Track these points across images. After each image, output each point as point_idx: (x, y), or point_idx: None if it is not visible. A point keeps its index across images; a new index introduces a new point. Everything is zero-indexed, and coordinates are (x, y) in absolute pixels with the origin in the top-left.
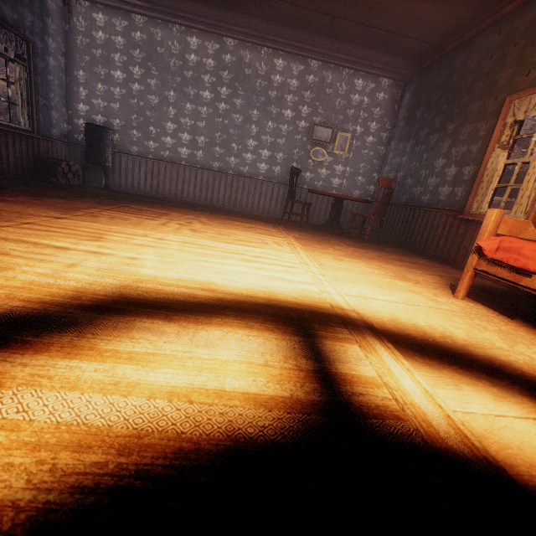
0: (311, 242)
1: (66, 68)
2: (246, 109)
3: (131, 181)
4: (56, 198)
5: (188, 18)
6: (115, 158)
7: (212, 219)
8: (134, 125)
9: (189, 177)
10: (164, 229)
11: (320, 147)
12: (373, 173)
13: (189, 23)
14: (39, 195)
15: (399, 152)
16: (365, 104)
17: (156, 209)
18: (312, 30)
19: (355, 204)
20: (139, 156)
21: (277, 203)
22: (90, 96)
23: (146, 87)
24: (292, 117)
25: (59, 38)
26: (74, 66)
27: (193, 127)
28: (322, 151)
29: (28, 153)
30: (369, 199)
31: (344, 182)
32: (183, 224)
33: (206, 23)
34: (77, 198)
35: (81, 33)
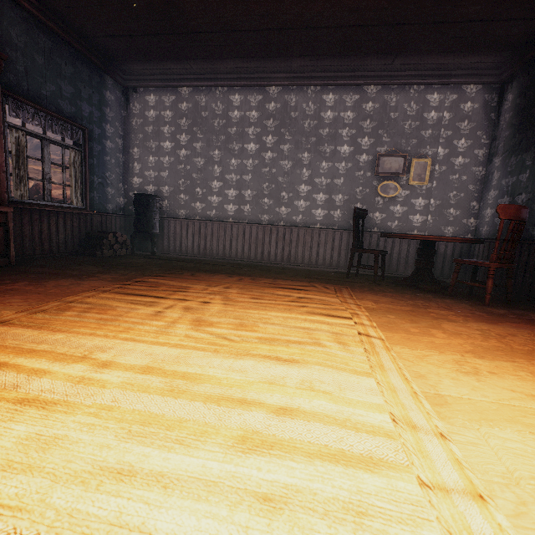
0: (397, 318)
1: (124, 148)
2: (295, 153)
3: (179, 245)
4: (66, 279)
5: (229, 78)
6: (165, 224)
7: (245, 290)
8: (181, 189)
9: (237, 235)
10: (144, 328)
11: (390, 181)
12: (470, 202)
13: (231, 82)
14: (51, 276)
15: (511, 169)
16: (446, 120)
17: (177, 281)
18: (366, 51)
19: (449, 245)
20: (186, 218)
21: (340, 253)
22: (142, 169)
23: (192, 151)
24: (350, 152)
25: (117, 124)
26: (130, 145)
27: (238, 182)
28: (392, 184)
29: (79, 230)
30: (470, 236)
31: (429, 219)
32: (193, 306)
33: (247, 78)
34: (96, 274)
35: (136, 116)
